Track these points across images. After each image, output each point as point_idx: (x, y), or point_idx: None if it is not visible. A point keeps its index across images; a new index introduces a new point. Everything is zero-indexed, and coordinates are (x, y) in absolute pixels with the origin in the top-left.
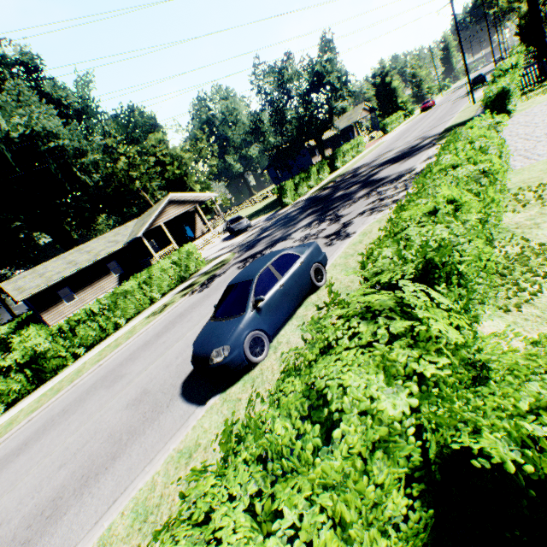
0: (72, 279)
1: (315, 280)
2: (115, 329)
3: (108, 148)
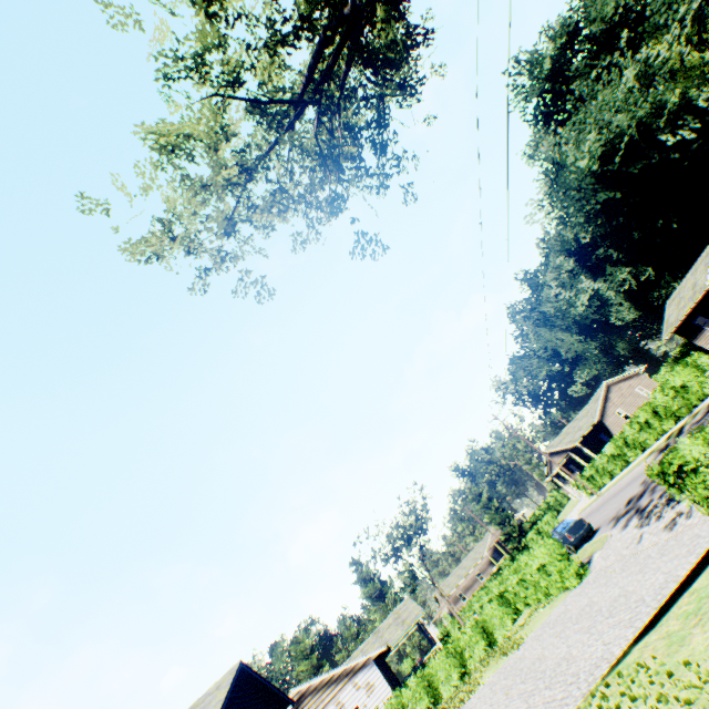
0: (698, 309)
1: (569, 550)
2: (660, 436)
3: (680, 63)
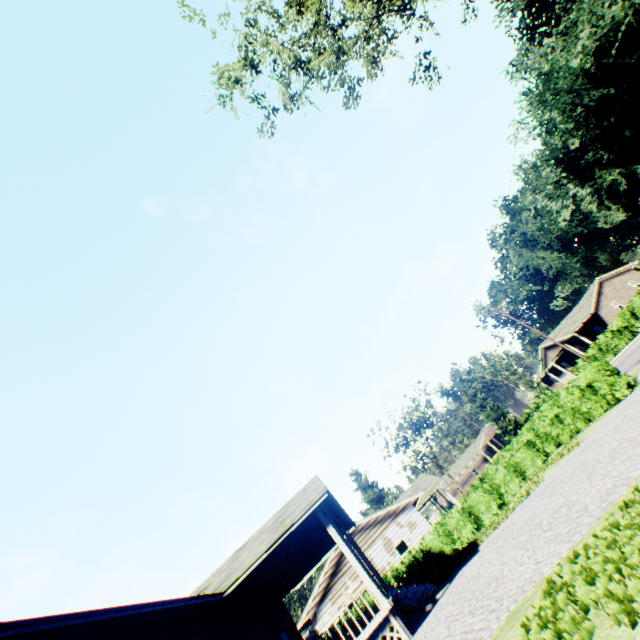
0: None
1: None
2: None
3: None
